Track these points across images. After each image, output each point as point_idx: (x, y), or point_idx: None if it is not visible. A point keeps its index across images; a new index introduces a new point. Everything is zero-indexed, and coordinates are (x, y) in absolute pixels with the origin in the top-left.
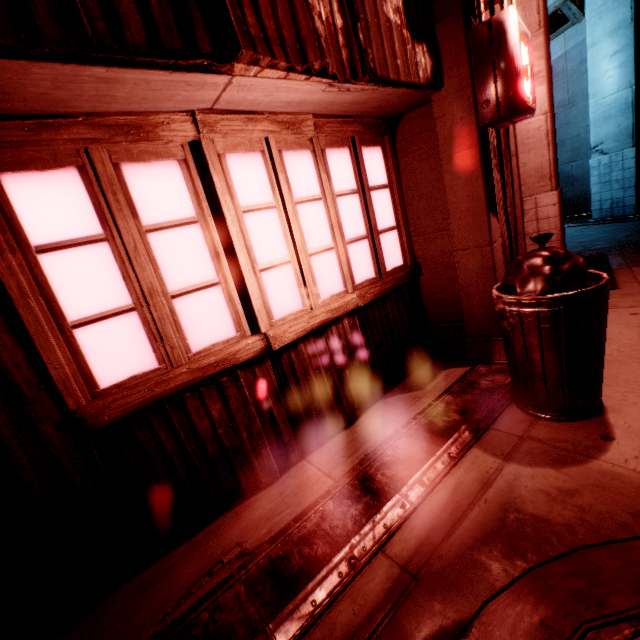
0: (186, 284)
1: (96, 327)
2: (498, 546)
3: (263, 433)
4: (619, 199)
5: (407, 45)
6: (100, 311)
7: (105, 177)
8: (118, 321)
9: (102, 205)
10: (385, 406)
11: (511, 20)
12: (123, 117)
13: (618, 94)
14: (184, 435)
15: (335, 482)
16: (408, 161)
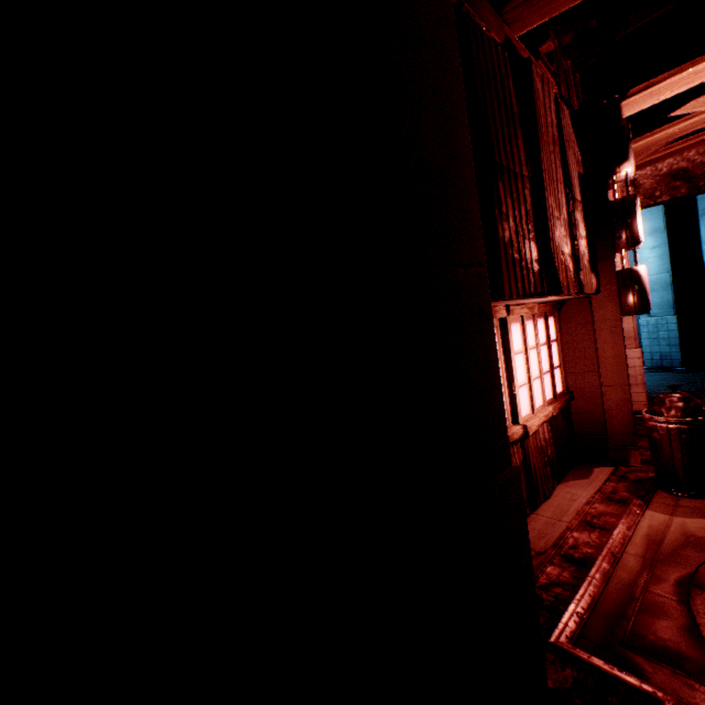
0: None
1: None
2: (691, 548)
3: None
4: (667, 353)
5: (589, 275)
6: None
7: None
8: None
9: None
10: (566, 487)
11: (643, 271)
12: None
13: (659, 275)
14: None
15: (568, 523)
16: (568, 326)
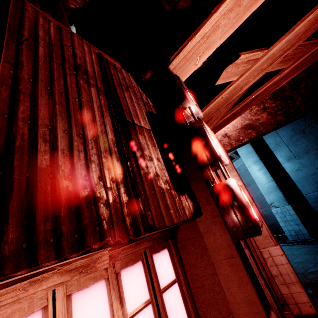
0: None
1: None
2: None
3: None
4: (297, 229)
5: (175, 198)
6: None
7: None
8: None
9: None
10: None
11: (233, 184)
12: None
13: (269, 183)
14: None
15: None
16: (188, 256)
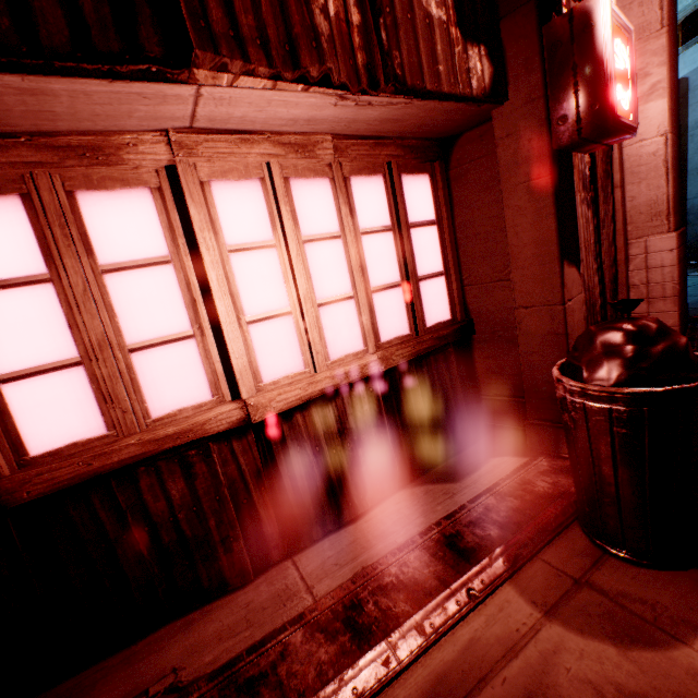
0: (150, 336)
1: (30, 383)
2: None
3: (237, 522)
4: None
5: (455, 47)
6: (37, 364)
7: (52, 207)
8: (59, 377)
9: (49, 240)
10: (407, 498)
11: (600, 8)
12: (78, 137)
13: None
14: (132, 518)
15: (314, 602)
16: (463, 192)
